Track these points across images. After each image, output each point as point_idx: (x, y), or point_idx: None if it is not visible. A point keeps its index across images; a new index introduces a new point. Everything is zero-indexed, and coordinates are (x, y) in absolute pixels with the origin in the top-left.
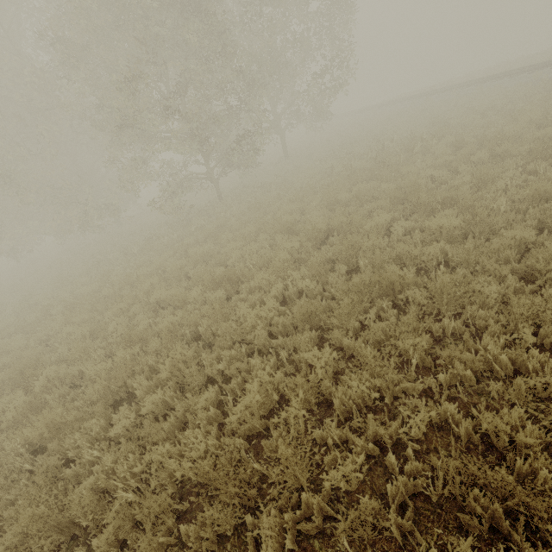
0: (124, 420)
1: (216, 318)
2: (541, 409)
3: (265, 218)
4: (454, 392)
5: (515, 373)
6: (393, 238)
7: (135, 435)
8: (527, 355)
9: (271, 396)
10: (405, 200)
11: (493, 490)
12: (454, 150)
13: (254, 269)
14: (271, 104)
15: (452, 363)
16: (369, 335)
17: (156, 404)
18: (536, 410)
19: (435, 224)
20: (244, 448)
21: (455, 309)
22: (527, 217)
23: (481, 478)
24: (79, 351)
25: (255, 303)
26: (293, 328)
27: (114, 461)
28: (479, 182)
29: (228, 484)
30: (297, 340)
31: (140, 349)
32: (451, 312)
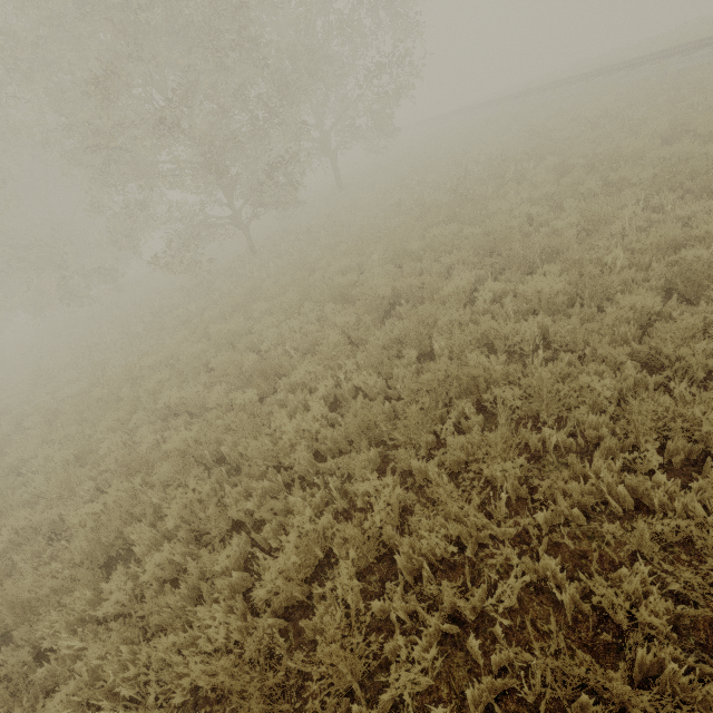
0: (117, 593)
1: (244, 432)
2: (670, 558)
3: (311, 280)
4: (558, 536)
5: (636, 506)
6: (478, 308)
7: (132, 614)
8: (651, 483)
9: (315, 550)
10: (495, 250)
11: (607, 692)
12: (558, 176)
13: (297, 356)
14: (315, 116)
15: (554, 495)
16: (445, 455)
17: (162, 565)
18: (663, 561)
19: (532, 289)
20: (281, 627)
21: (559, 410)
22: (651, 275)
23: (591, 679)
24: (59, 486)
25: (297, 406)
26: (348, 441)
27: (103, 655)
28: (590, 223)
29: (251, 698)
30: (351, 463)
31: (143, 480)
32: (553, 417)
